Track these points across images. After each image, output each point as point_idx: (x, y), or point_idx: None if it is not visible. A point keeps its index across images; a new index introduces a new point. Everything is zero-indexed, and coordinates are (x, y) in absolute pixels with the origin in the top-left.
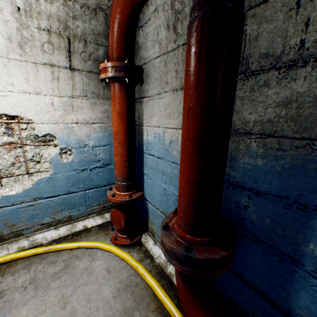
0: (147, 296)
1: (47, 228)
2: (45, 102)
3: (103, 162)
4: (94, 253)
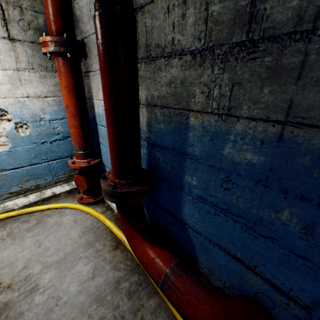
0: (106, 233)
1: (17, 196)
2: None
3: (62, 135)
4: (63, 211)
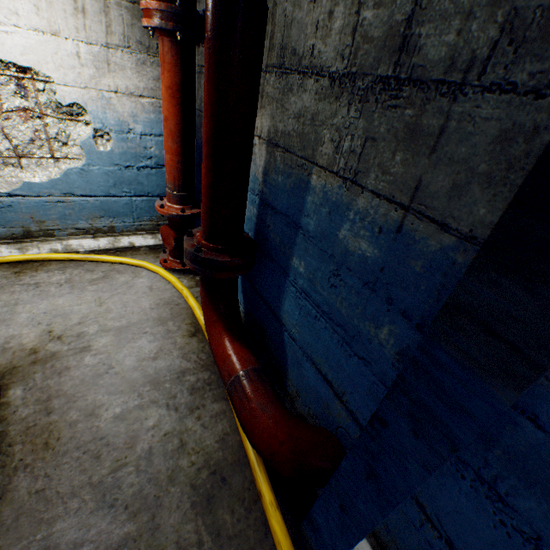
0: (185, 314)
1: (84, 235)
2: (67, 50)
3: (156, 161)
4: (138, 271)
